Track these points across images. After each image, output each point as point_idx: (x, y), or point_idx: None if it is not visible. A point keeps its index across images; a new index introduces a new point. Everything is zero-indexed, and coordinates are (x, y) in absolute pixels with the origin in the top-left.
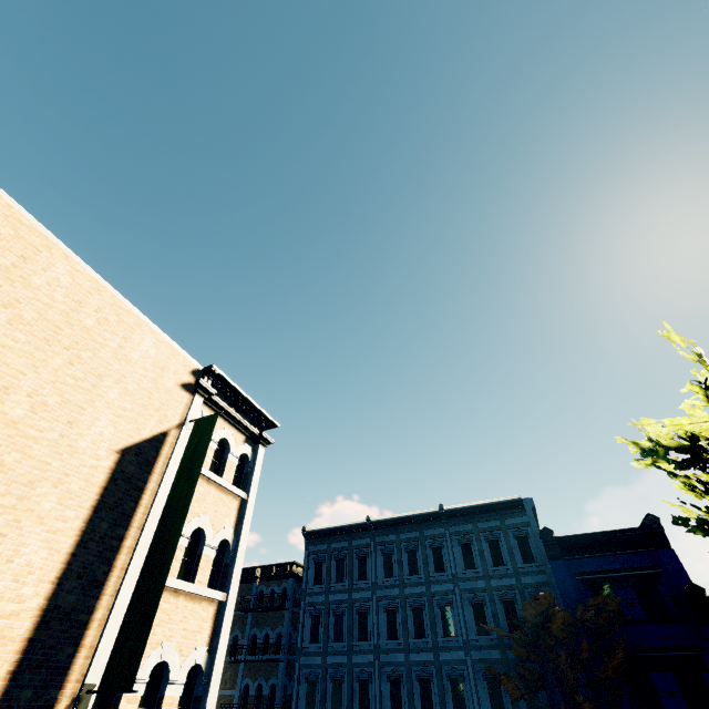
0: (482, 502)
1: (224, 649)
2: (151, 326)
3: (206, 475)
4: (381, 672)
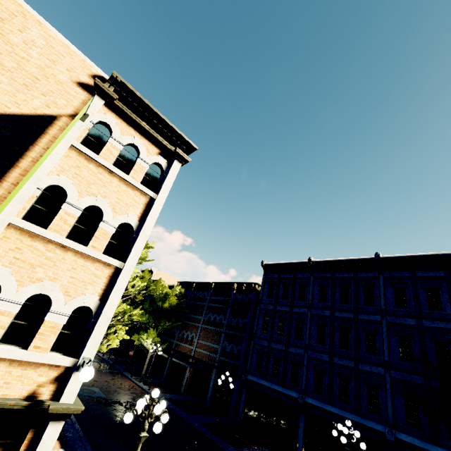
0: (424, 253)
1: (115, 302)
2: (41, 21)
3: (106, 166)
4: (309, 363)
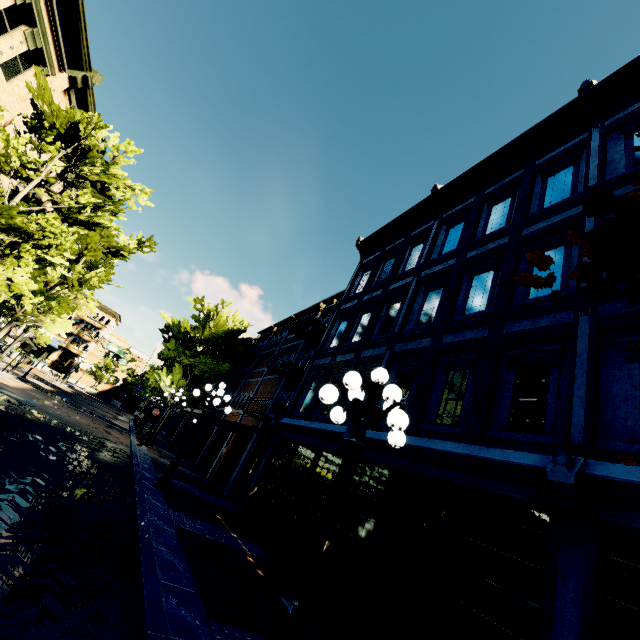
0: None
1: None
2: None
3: None
4: (391, 368)
